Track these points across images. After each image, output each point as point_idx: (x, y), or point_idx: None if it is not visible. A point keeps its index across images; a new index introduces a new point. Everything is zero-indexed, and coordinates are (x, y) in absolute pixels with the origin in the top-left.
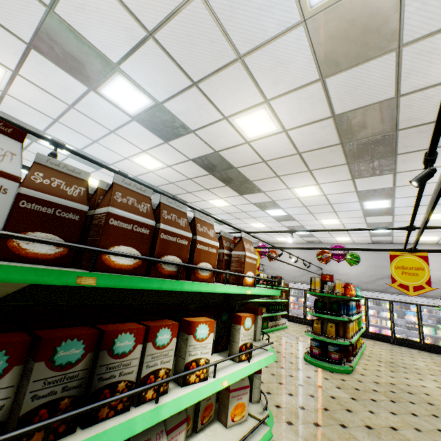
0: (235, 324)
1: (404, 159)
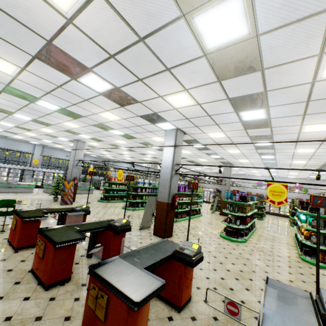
0: None
1: None
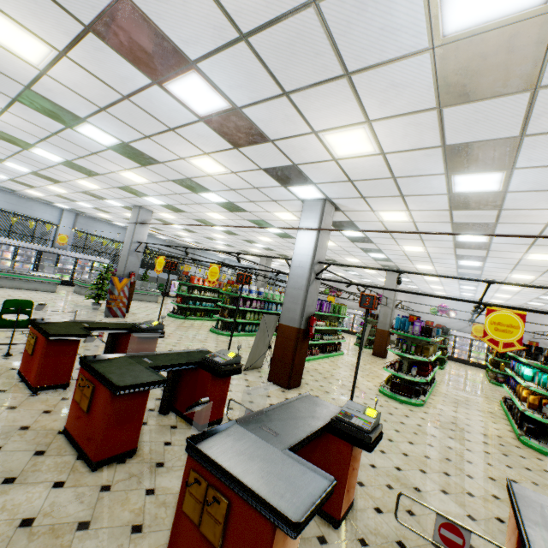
0: None
1: None
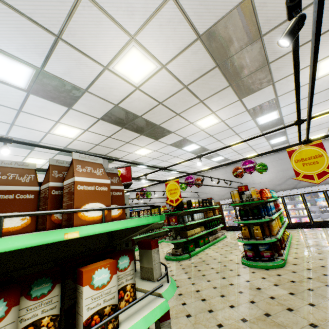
0: (79, 285)
1: (276, 66)
